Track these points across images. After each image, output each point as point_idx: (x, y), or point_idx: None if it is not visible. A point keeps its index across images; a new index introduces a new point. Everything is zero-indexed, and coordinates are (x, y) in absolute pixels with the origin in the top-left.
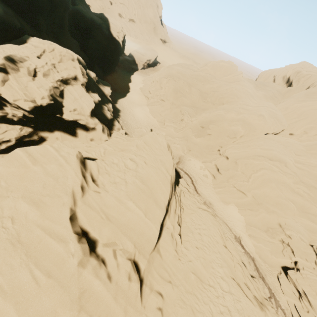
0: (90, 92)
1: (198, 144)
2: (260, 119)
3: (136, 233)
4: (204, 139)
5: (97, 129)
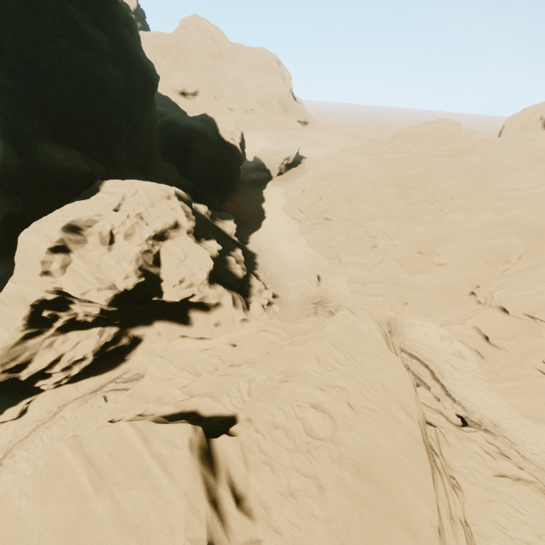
0: (203, 241)
1: (422, 289)
2: None
3: None
4: (432, 276)
5: (224, 304)
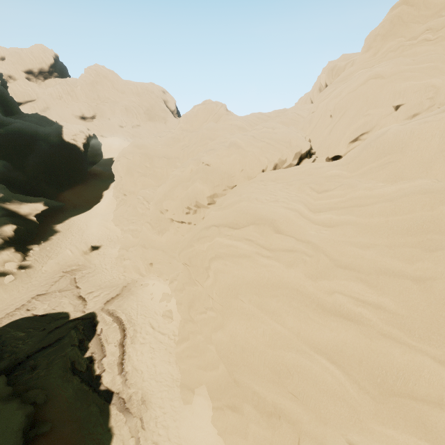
0: None
1: (163, 248)
2: (231, 152)
3: None
4: (171, 233)
5: None
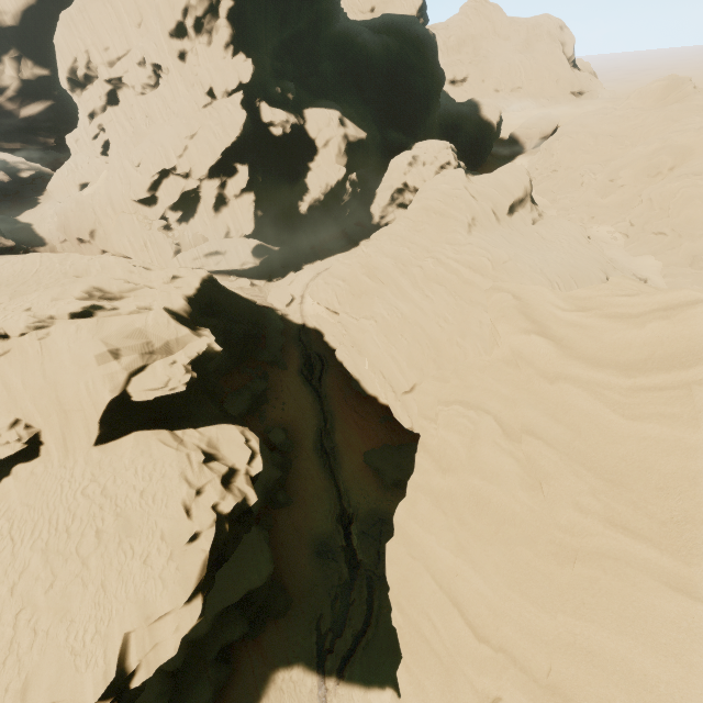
0: None
1: (606, 206)
2: (699, 134)
3: (494, 200)
4: (616, 196)
5: None
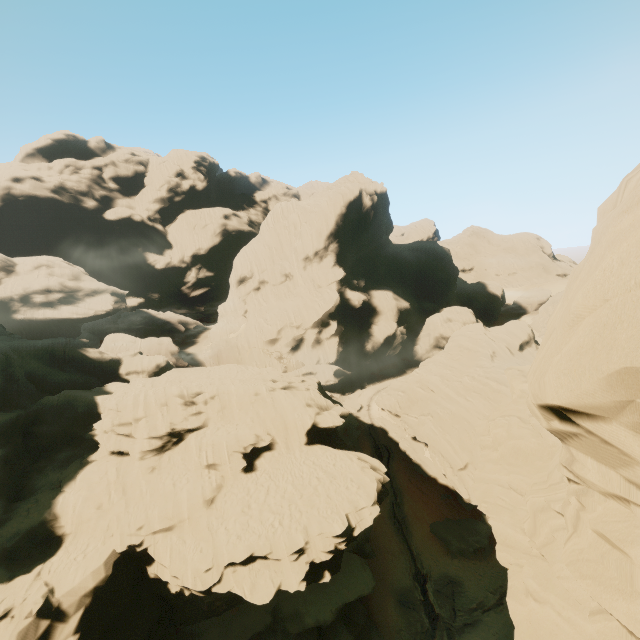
0: None
1: None
2: None
3: (506, 341)
4: None
5: None
